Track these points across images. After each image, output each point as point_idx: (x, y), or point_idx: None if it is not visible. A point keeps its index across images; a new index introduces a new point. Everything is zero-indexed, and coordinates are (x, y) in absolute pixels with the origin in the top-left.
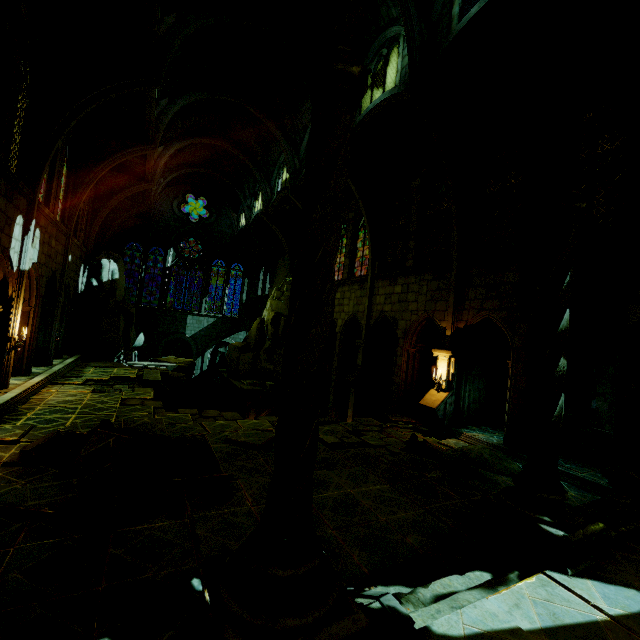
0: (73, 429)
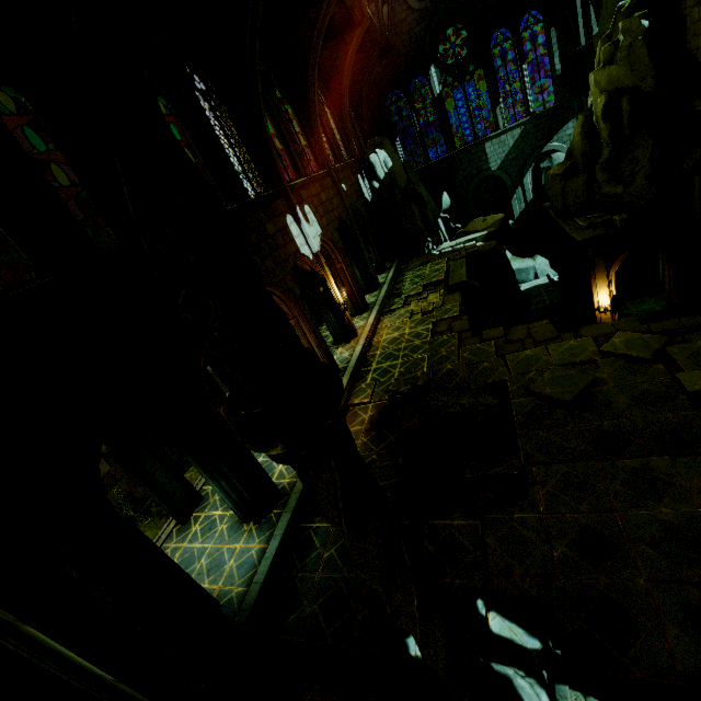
0: (398, 387)
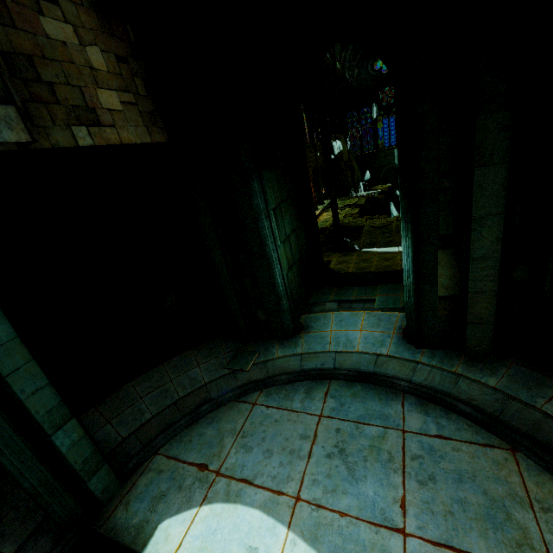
0: (327, 226)
